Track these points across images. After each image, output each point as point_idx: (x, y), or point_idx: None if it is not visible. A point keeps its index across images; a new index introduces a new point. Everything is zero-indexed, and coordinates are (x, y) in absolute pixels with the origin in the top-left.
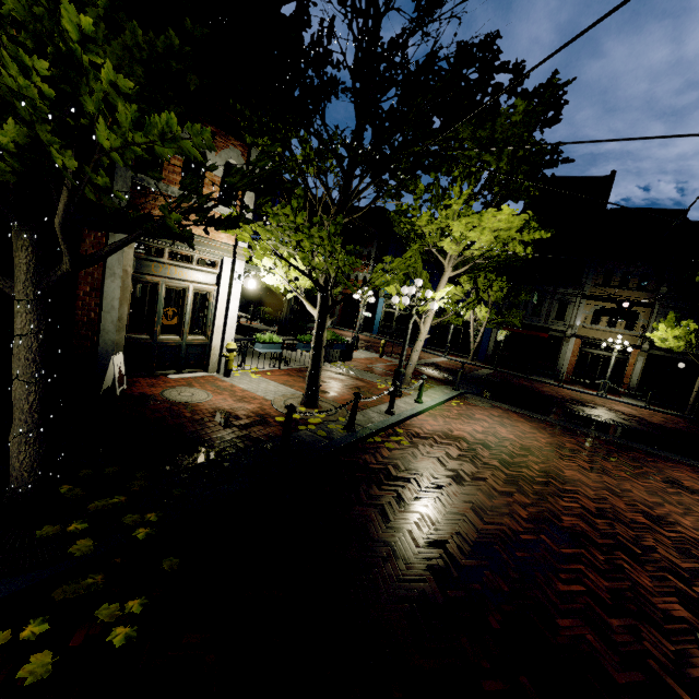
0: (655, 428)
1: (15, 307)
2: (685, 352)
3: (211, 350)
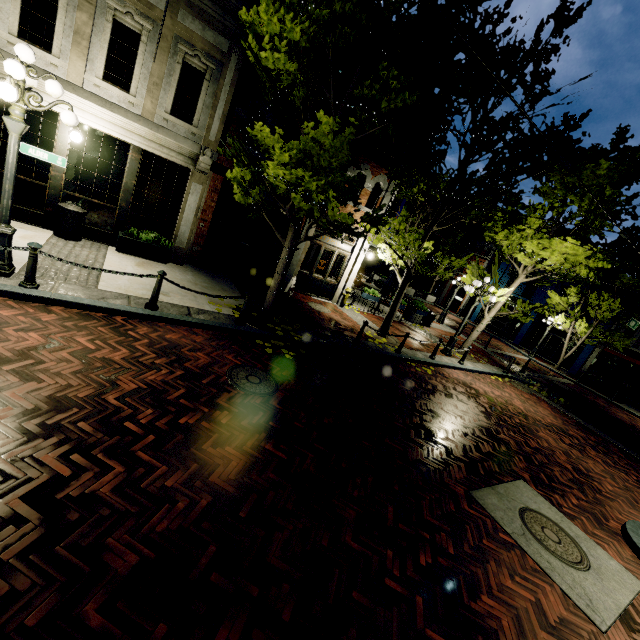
0: None
1: (284, 249)
2: None
3: (337, 289)
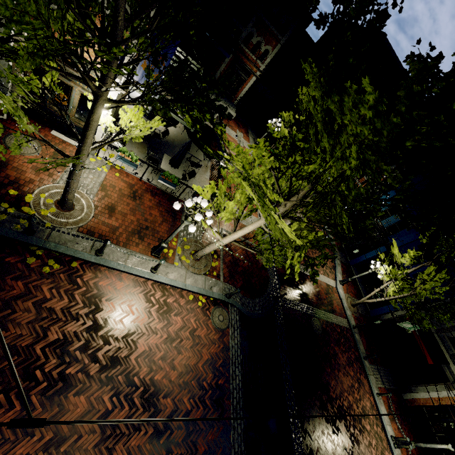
0: None
1: None
2: None
3: None
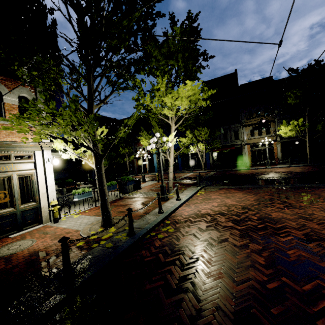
0: (301, 174)
1: None
2: (296, 136)
3: (41, 209)
